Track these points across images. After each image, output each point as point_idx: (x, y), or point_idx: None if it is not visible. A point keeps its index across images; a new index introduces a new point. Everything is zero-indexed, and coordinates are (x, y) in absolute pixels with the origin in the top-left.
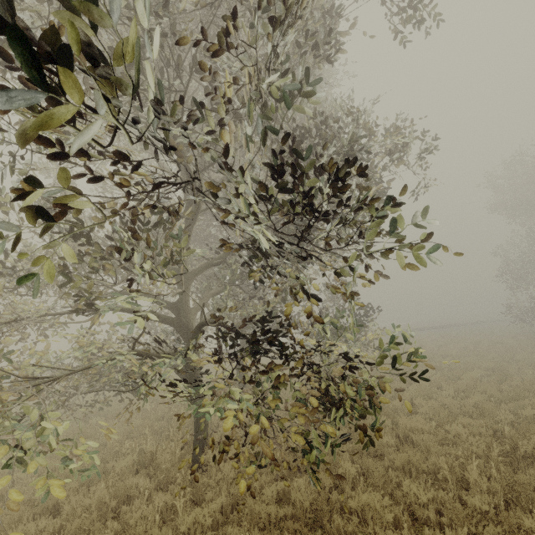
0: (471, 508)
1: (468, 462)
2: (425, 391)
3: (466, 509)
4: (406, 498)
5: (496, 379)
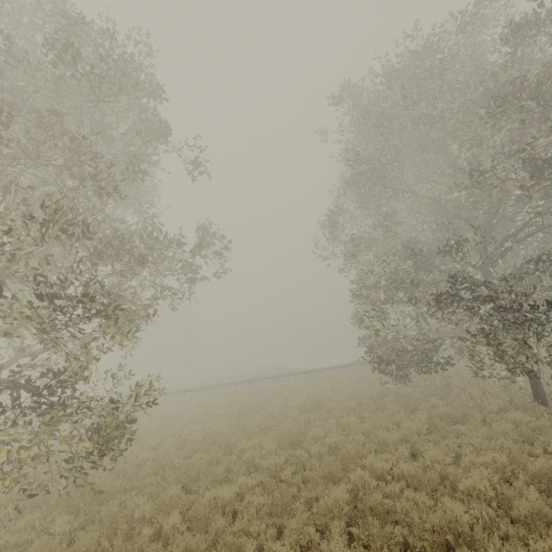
0: None
1: None
2: None
3: None
4: None
5: None
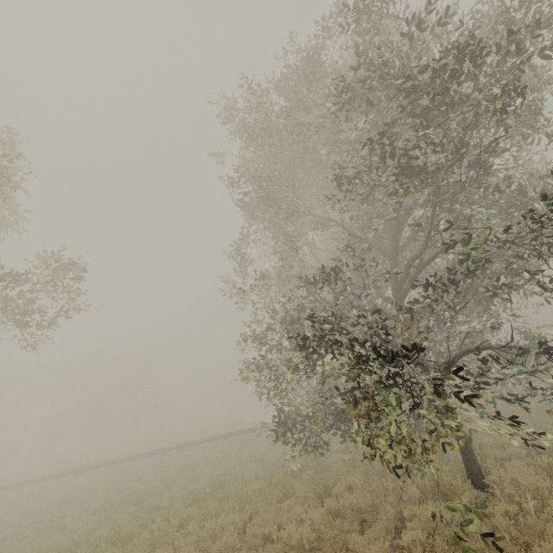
0: None
1: None
2: None
3: None
4: None
5: None
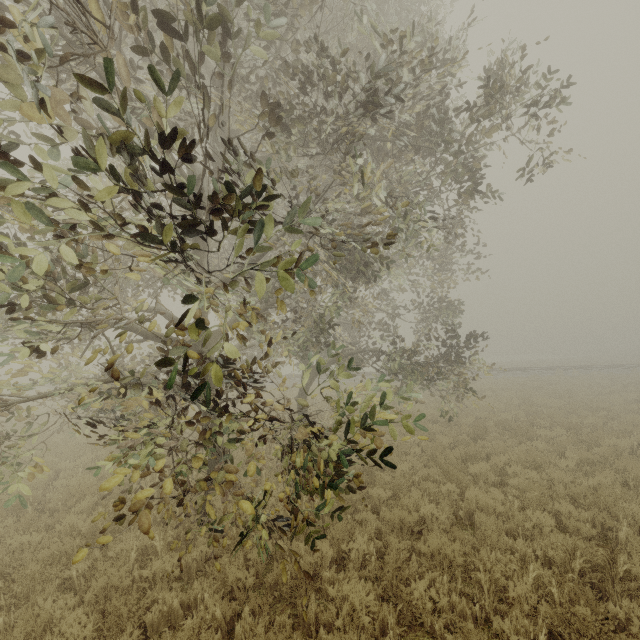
0: (489, 635)
1: (522, 570)
2: (530, 457)
3: (480, 633)
4: (410, 598)
5: None
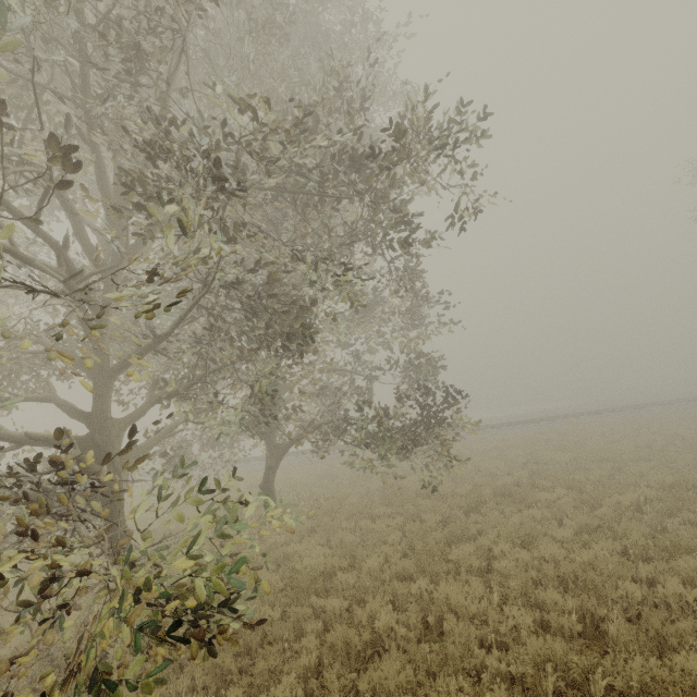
0: None
1: None
2: (522, 531)
3: None
4: None
5: (665, 508)
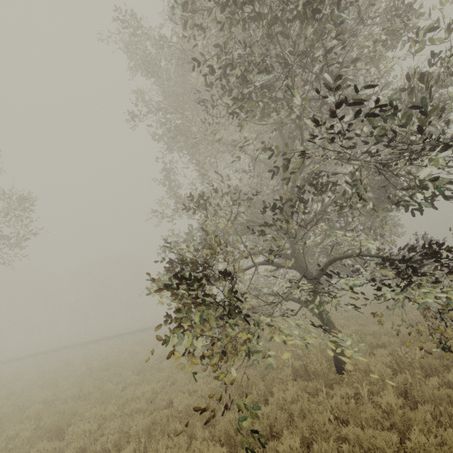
0: None
1: None
2: None
3: None
4: None
5: None
